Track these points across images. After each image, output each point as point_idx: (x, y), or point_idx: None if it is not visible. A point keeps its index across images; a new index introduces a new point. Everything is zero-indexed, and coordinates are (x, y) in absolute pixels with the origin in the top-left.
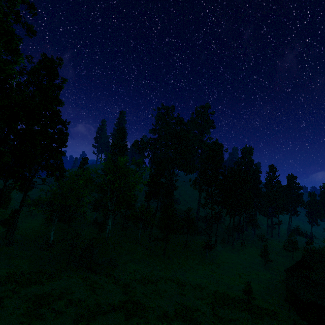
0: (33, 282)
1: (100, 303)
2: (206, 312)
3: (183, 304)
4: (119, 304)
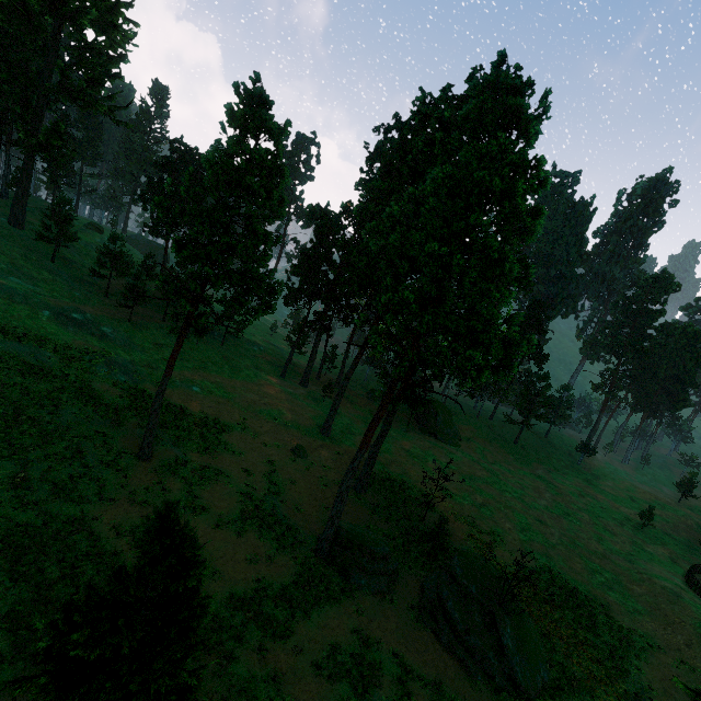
0: (394, 435)
1: (471, 473)
2: (585, 517)
3: (555, 503)
4: (490, 480)
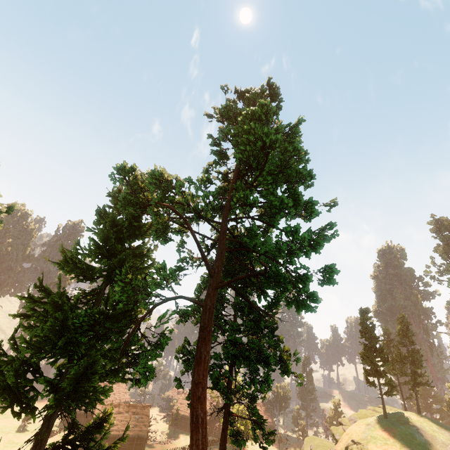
0: None
1: None
2: None
3: None
4: None
